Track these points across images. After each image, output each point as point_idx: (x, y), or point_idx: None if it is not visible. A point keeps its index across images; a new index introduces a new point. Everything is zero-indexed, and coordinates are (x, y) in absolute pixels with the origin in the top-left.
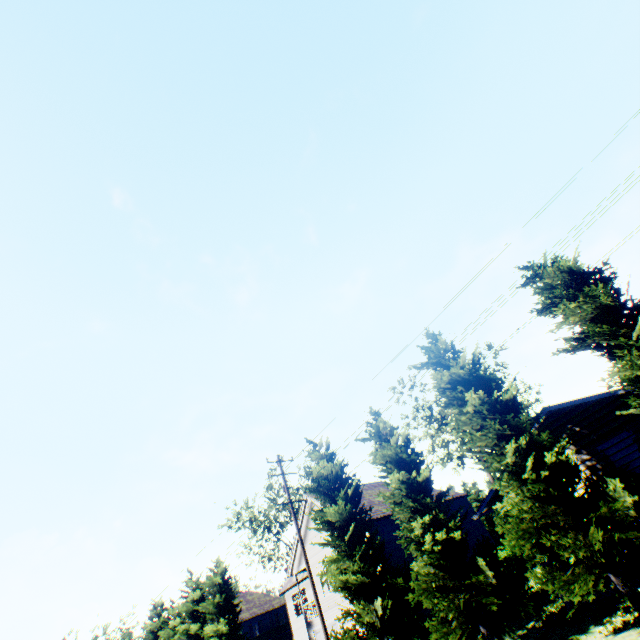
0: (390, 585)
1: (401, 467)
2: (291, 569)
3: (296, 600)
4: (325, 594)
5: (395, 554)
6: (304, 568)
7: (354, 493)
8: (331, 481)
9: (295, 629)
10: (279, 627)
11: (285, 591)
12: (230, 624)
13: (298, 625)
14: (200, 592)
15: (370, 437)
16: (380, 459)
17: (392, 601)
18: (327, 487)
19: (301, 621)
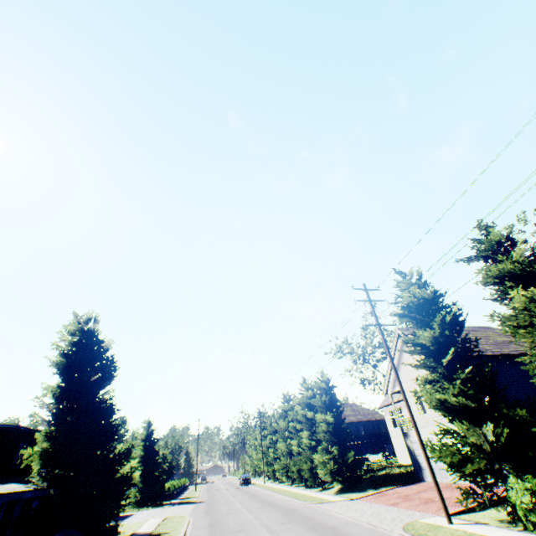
0: (504, 416)
1: (528, 286)
2: (385, 389)
3: (392, 415)
4: (420, 414)
5: (508, 393)
6: (398, 390)
7: (453, 321)
8: (424, 309)
9: (392, 436)
10: (380, 433)
11: (382, 407)
12: (335, 418)
13: (395, 434)
14: (311, 392)
15: (477, 255)
16: (493, 277)
17: (507, 432)
18: (419, 314)
19: (398, 432)
